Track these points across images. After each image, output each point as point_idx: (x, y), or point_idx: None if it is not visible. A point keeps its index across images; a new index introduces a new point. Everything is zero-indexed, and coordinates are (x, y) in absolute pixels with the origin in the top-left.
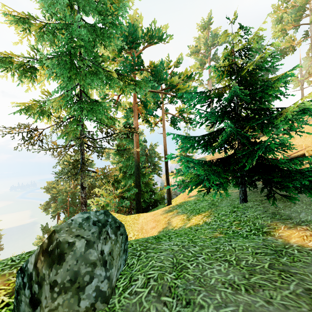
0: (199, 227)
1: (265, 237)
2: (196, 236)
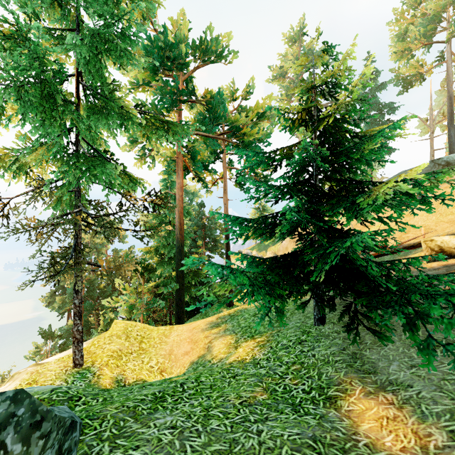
0: (240, 371)
1: (327, 410)
2: (222, 397)
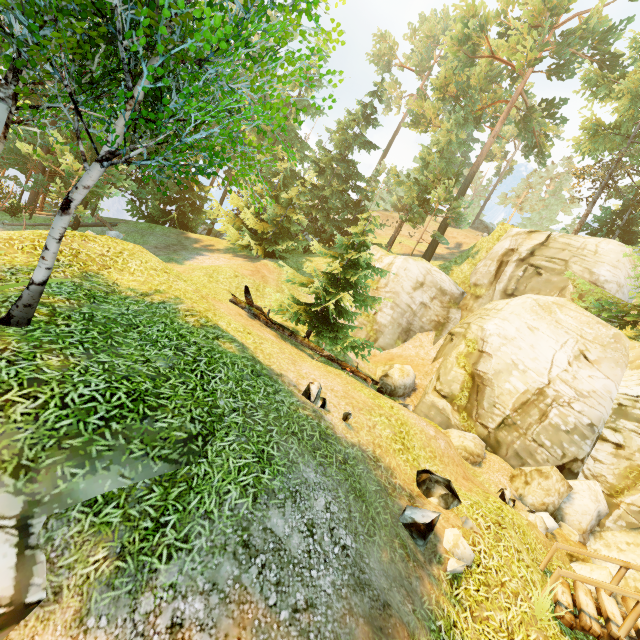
0: None
1: None
2: None
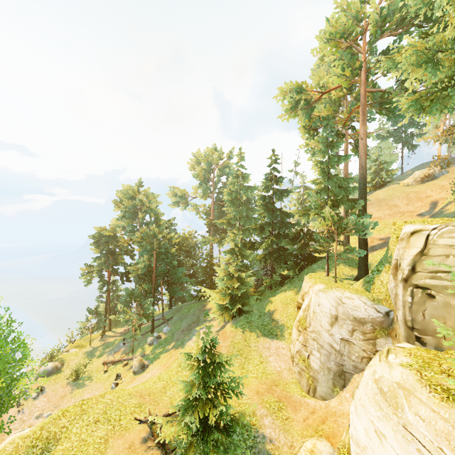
0: None
1: None
2: None
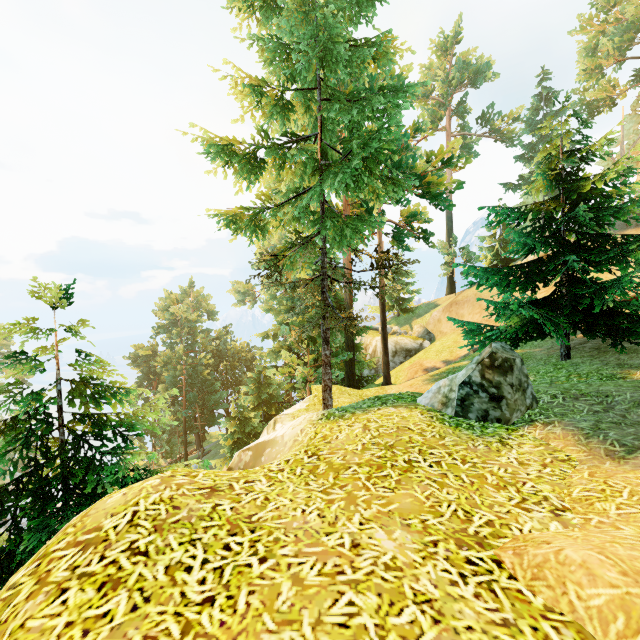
0: None
1: (623, 380)
2: None
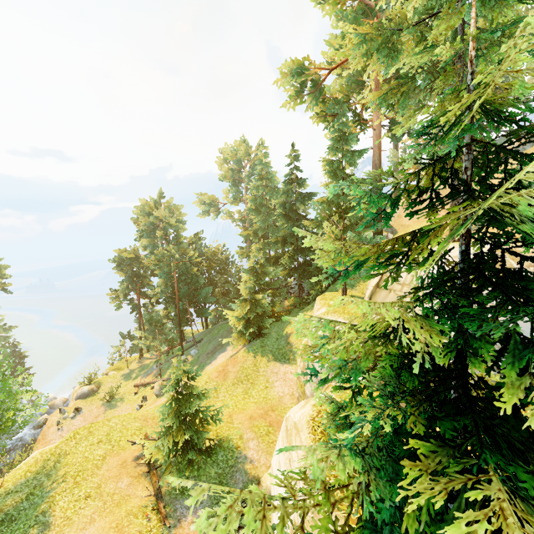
0: None
1: None
2: None
